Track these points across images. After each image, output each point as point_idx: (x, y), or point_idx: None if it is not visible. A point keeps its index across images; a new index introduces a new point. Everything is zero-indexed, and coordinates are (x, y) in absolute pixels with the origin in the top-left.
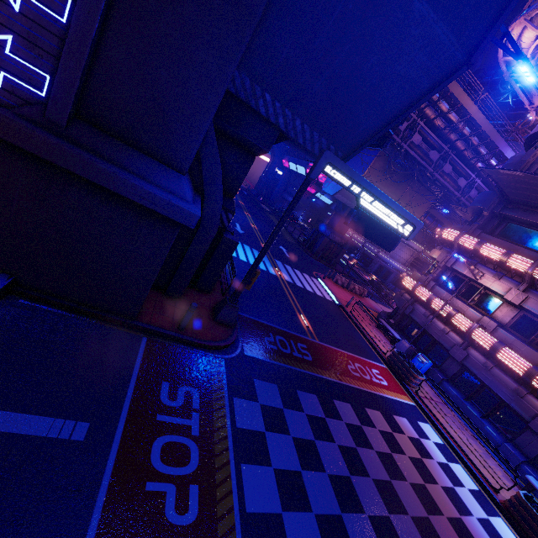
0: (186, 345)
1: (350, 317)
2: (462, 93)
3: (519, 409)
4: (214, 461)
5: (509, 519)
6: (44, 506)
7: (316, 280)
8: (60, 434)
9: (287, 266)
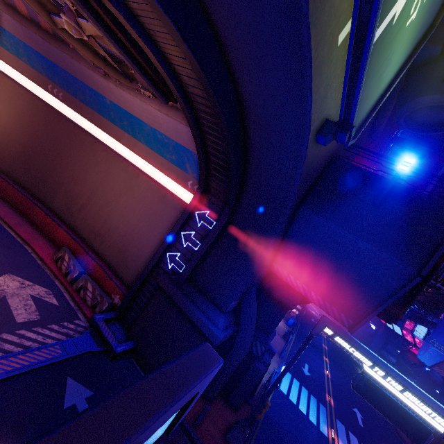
0: (191, 442)
1: None
2: None
3: None
4: None
5: None
6: None
7: None
8: None
9: (351, 435)
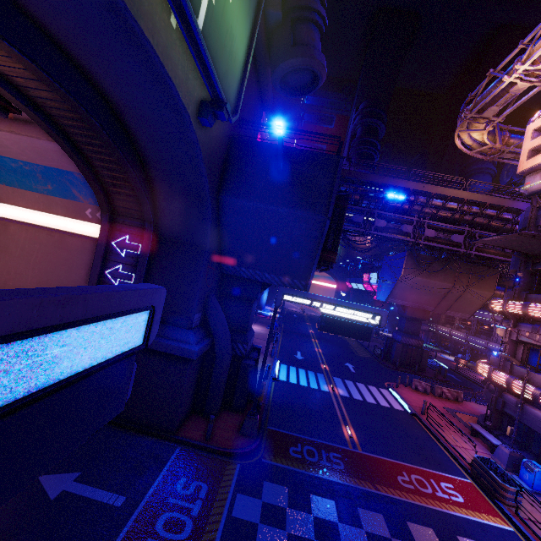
0: (209, 453)
1: (425, 425)
2: (445, 189)
3: None
4: (203, 535)
5: None
6: (89, 536)
7: (386, 390)
8: (108, 501)
9: (347, 382)
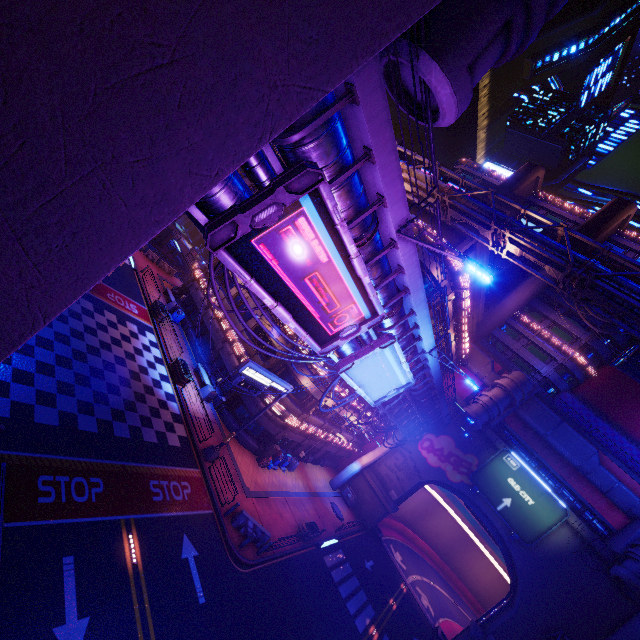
0: None
1: (139, 278)
2: None
3: (215, 339)
4: None
5: (169, 368)
6: None
7: None
8: None
9: None
